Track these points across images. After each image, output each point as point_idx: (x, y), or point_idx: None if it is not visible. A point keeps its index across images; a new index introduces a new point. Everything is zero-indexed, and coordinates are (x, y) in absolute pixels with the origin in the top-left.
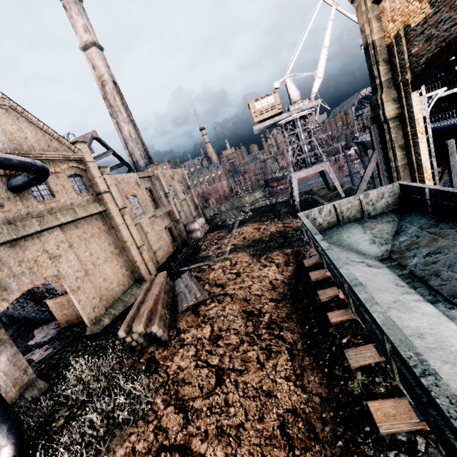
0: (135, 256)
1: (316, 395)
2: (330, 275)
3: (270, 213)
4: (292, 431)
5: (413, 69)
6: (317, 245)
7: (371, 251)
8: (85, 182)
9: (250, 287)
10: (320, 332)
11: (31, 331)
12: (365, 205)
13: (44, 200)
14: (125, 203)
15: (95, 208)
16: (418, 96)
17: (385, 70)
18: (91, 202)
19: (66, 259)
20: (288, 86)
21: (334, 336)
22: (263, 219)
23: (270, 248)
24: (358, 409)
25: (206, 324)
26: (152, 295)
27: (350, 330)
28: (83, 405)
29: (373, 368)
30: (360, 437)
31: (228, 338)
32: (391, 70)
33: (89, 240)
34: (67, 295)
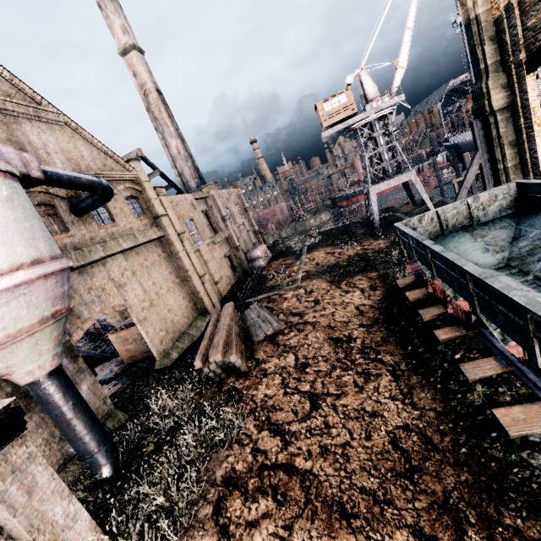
0: (197, 286)
1: (430, 410)
2: (434, 292)
3: (345, 236)
4: (406, 445)
5: (528, 46)
6: (426, 252)
7: (485, 260)
8: (141, 205)
9: (333, 314)
10: (426, 351)
11: (92, 369)
12: (474, 210)
13: (105, 224)
14: (182, 227)
15: (154, 233)
16: (535, 79)
17: (492, 50)
18: (149, 227)
19: (130, 288)
20: (363, 81)
21: (444, 353)
22: (337, 242)
23: (350, 273)
24: (481, 418)
25: (288, 353)
26: (223, 326)
27: (463, 346)
28: (170, 432)
29: (494, 380)
30: (486, 442)
31: (317, 365)
32: (500, 50)
33: (151, 269)
34: (130, 328)
